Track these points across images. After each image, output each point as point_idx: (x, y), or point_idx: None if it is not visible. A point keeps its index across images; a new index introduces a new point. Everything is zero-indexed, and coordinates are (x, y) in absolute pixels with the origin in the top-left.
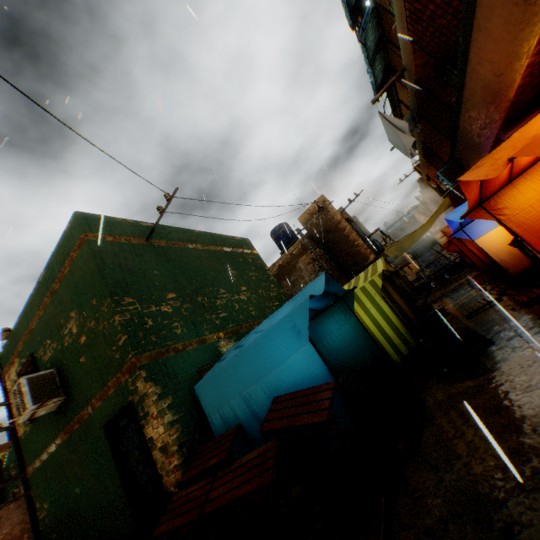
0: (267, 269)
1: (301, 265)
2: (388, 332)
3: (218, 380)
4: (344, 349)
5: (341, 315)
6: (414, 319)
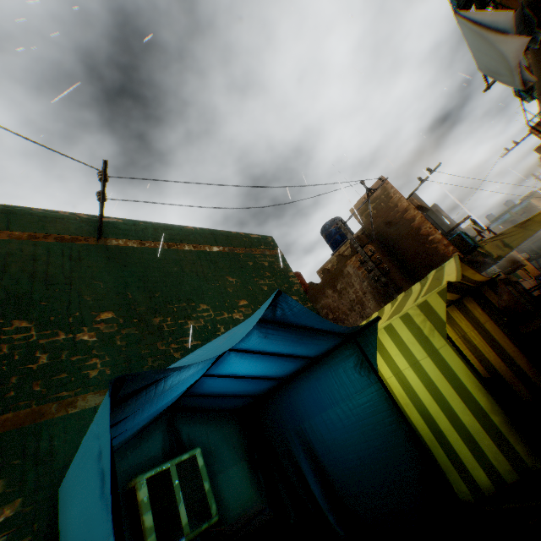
0: (292, 275)
1: (350, 269)
2: (461, 415)
3: (65, 498)
4: (359, 441)
5: (352, 372)
6: (531, 372)
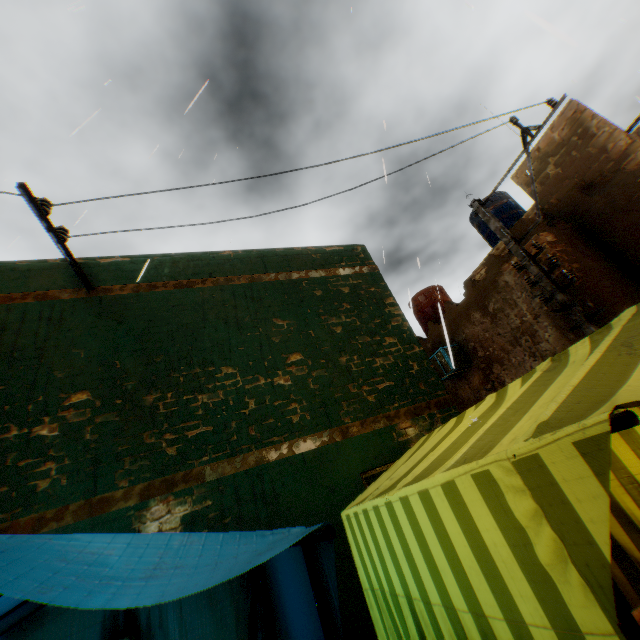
0: (391, 303)
1: (508, 278)
2: None
3: None
4: None
5: (316, 621)
6: None
